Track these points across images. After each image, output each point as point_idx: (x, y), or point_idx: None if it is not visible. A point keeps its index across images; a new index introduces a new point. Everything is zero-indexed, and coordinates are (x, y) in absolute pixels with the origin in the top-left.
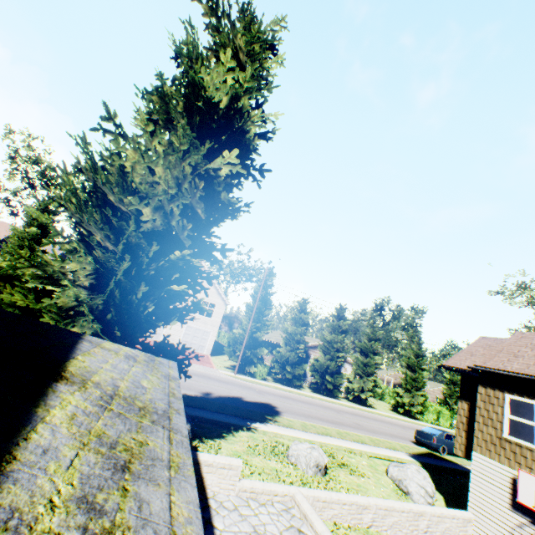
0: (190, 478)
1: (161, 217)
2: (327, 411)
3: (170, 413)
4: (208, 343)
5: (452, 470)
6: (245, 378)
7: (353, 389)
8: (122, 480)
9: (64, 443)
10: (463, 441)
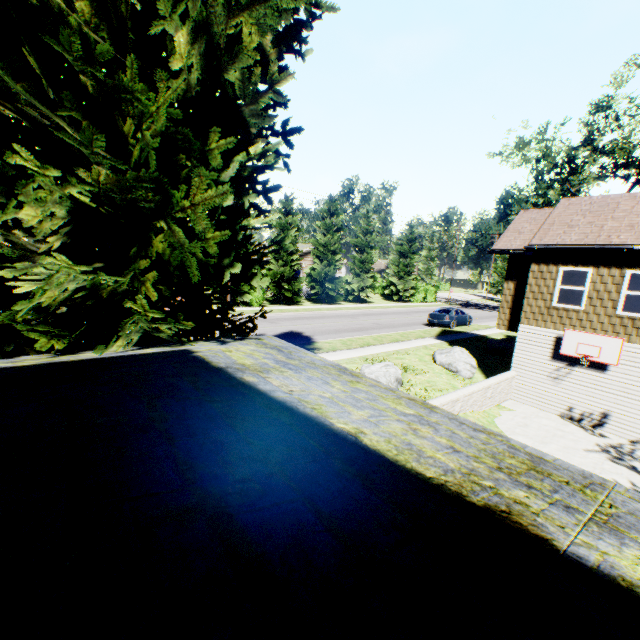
0: None
1: (200, 59)
2: (344, 321)
3: (514, 446)
4: None
5: (468, 339)
6: (242, 310)
7: (352, 291)
8: None
9: None
10: (507, 318)
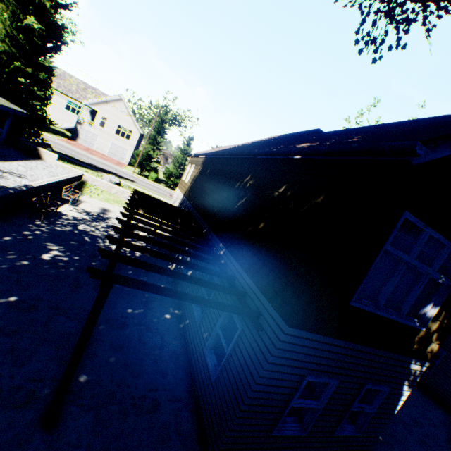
0: None
1: (8, 46)
2: None
3: None
4: (127, 157)
5: None
6: (139, 176)
7: None
8: None
9: None
10: None
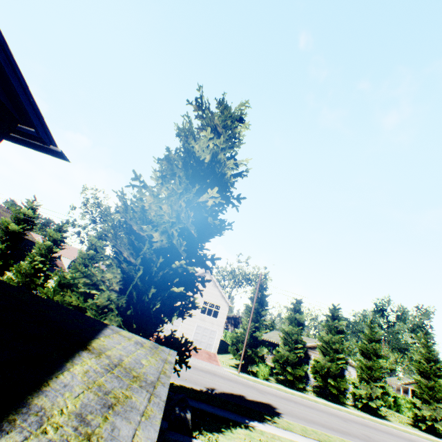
0: (155, 425)
1: (166, 238)
2: (331, 418)
3: (156, 383)
4: (215, 342)
5: None
6: (247, 376)
7: (360, 396)
8: (106, 412)
9: (77, 384)
10: None
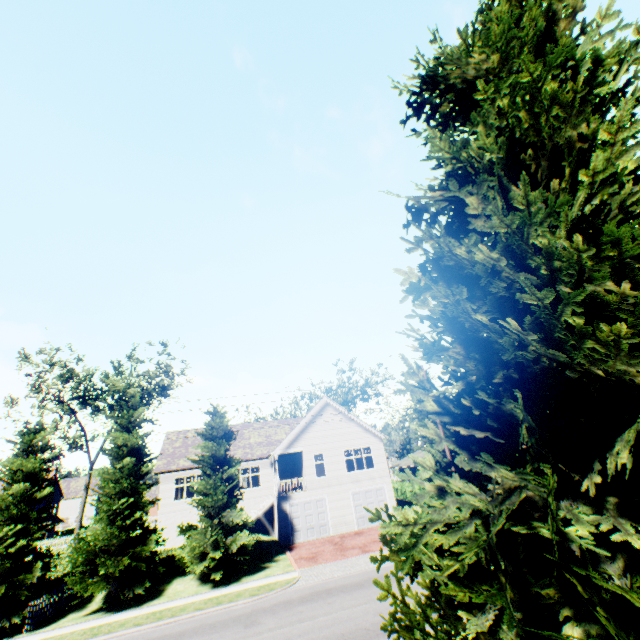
0: None
1: None
2: None
3: None
4: (389, 505)
5: None
6: None
7: None
8: None
9: None
10: None
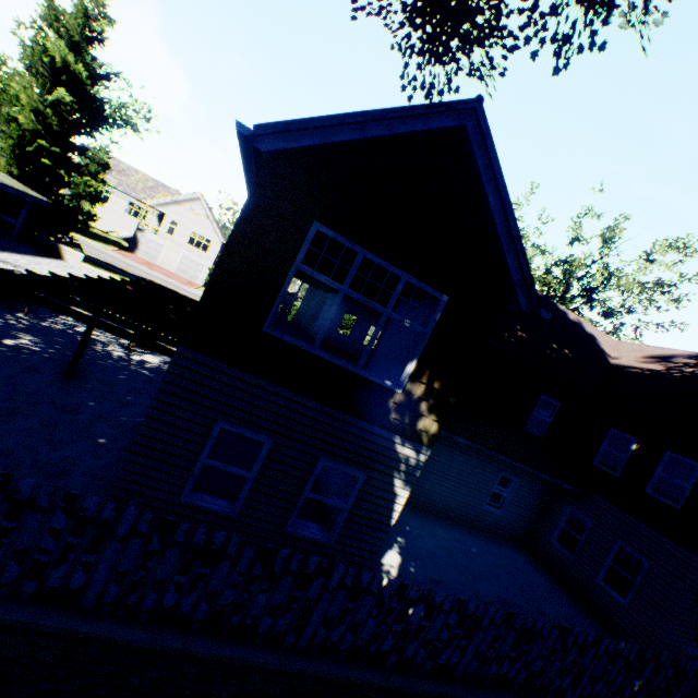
0: None
1: (33, 123)
2: None
3: None
4: (202, 276)
5: None
6: None
7: None
8: None
9: None
10: None
